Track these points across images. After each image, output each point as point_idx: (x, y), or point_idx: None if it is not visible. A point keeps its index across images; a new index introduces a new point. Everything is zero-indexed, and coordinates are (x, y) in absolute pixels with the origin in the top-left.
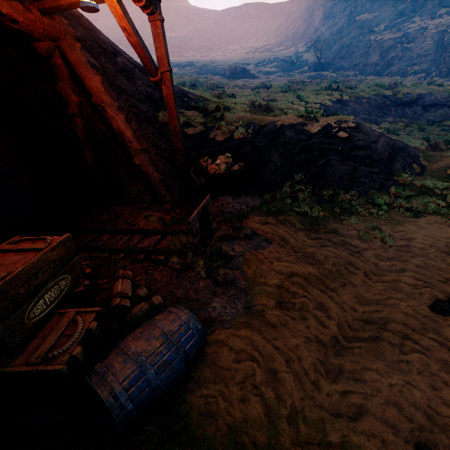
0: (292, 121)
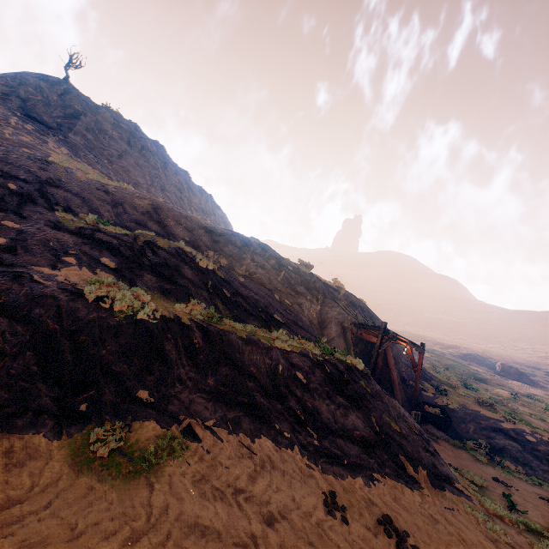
0: (493, 415)
